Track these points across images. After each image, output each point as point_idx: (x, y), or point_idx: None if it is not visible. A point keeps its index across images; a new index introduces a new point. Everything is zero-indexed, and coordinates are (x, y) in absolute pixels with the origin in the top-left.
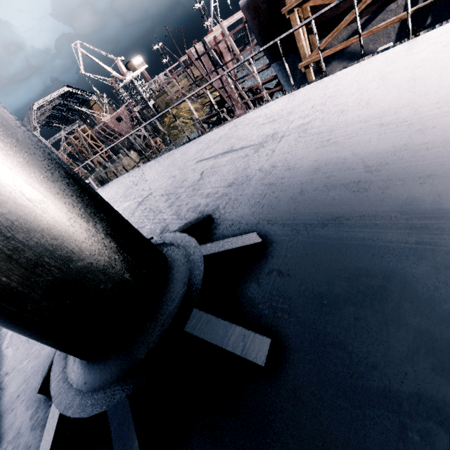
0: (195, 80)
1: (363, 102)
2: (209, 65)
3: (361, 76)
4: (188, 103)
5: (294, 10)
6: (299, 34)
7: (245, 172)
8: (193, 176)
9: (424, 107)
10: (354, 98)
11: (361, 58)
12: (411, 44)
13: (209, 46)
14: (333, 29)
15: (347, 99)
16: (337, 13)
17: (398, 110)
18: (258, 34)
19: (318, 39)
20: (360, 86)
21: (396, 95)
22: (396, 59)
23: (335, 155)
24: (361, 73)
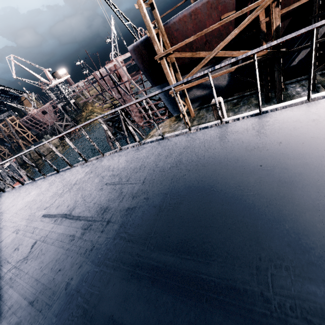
0: (101, 91)
1: (178, 204)
2: (111, 82)
3: (185, 156)
4: (50, 145)
5: (163, 58)
6: (167, 73)
7: (55, 279)
8: (26, 244)
9: (225, 263)
10: (173, 189)
11: (188, 131)
12: (223, 131)
13: (109, 72)
14: (191, 70)
15: (168, 188)
16: (192, 61)
17: (202, 248)
18: (142, 68)
19: (182, 75)
20: (181, 172)
21: (203, 213)
22: (211, 146)
23: (130, 320)
24: (186, 151)
